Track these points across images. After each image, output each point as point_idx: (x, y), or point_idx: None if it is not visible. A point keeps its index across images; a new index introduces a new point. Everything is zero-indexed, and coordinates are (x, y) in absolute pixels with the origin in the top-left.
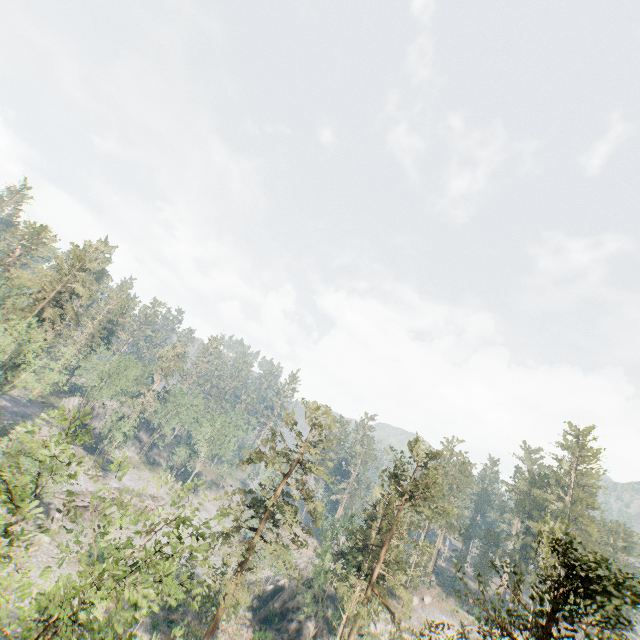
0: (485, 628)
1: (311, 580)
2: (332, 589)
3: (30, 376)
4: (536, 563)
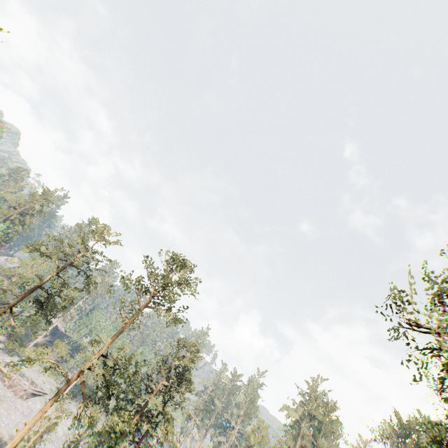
0: None
1: None
2: None
3: None
4: None
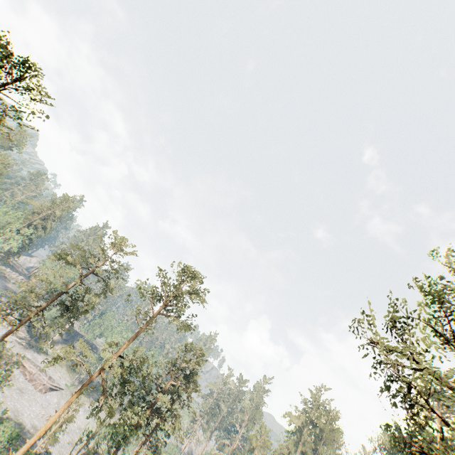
0: None
1: None
2: None
3: (2, 240)
4: None
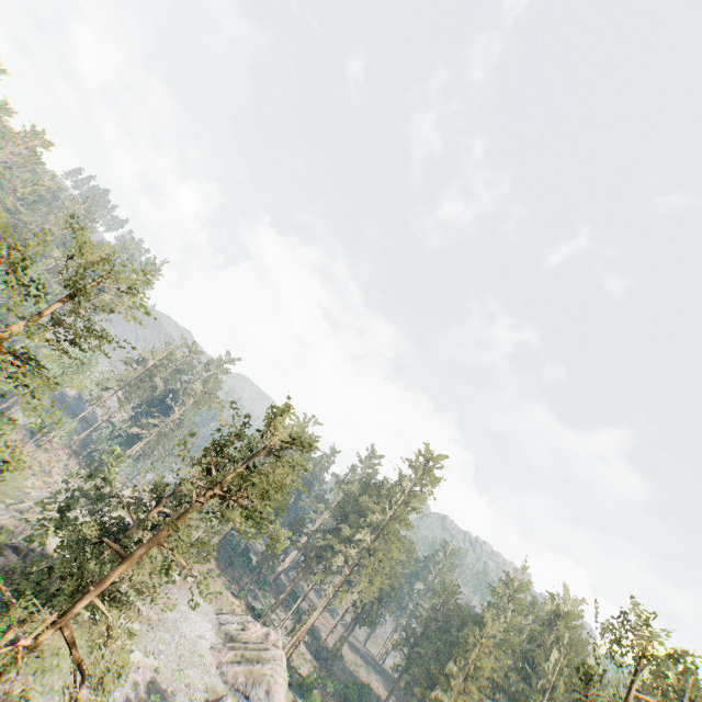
0: (243, 621)
1: (21, 532)
2: (50, 552)
3: None
4: (329, 564)
